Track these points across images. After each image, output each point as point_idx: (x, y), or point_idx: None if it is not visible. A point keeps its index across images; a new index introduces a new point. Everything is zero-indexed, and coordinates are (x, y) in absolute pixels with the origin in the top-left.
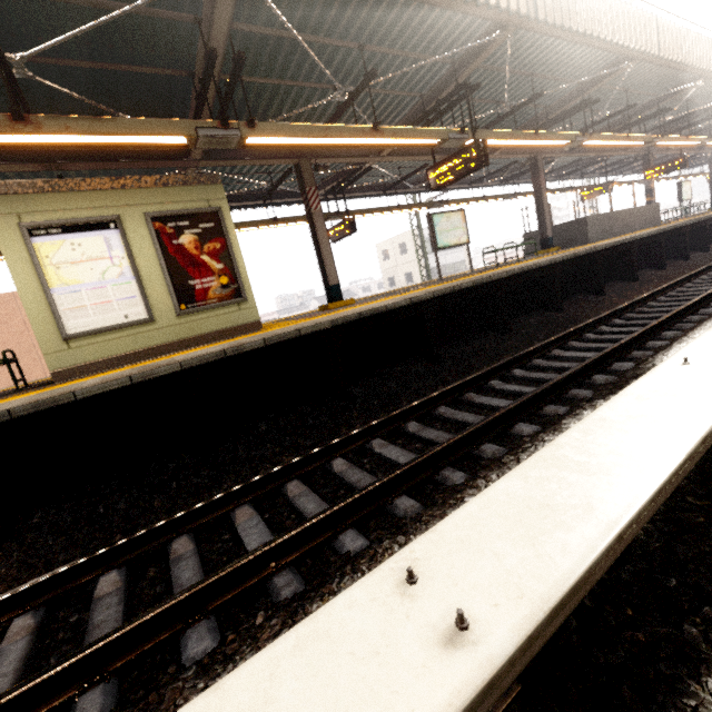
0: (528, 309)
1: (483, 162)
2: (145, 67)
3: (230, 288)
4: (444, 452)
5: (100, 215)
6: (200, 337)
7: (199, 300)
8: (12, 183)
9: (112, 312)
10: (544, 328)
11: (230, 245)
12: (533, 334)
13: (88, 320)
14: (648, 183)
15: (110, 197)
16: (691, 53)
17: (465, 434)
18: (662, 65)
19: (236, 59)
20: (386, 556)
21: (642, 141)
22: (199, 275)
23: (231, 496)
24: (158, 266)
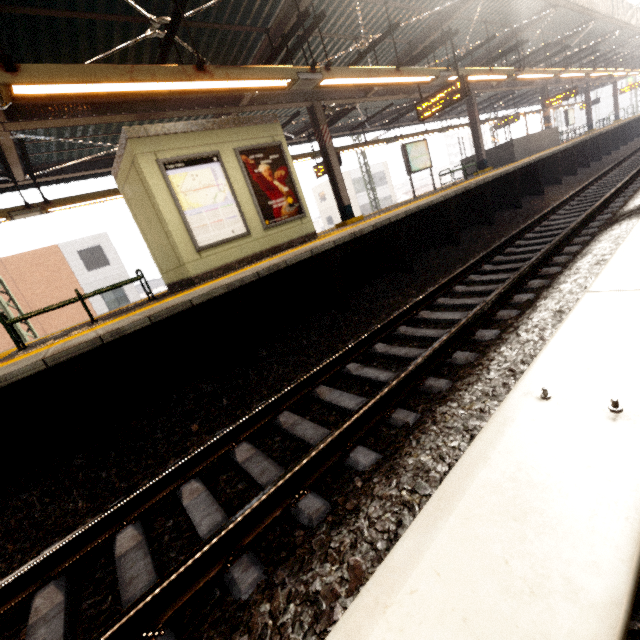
0: (497, 209)
1: (467, 93)
2: (239, 26)
3: (294, 207)
4: (535, 263)
5: (206, 151)
6: (280, 246)
7: (276, 217)
8: (147, 127)
9: (224, 228)
10: (517, 218)
11: (291, 172)
12: (512, 221)
13: (210, 236)
14: (545, 111)
15: (210, 136)
16: (592, 0)
17: (543, 253)
18: (573, 10)
19: (317, 17)
20: (560, 288)
21: (553, 74)
22: (274, 197)
23: (410, 309)
24: (247, 191)
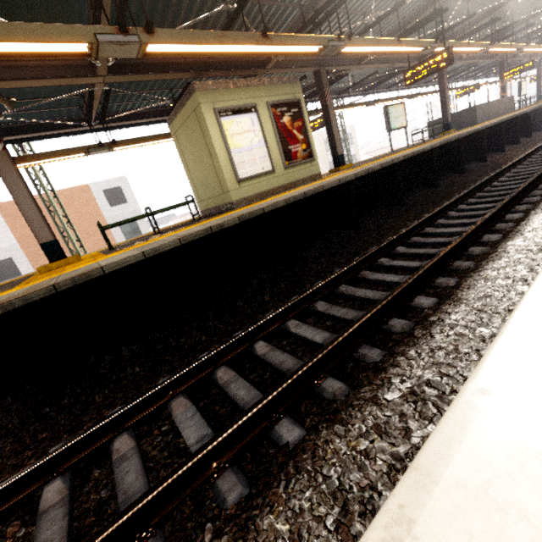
0: (465, 161)
1: (451, 62)
2: (282, 2)
3: (307, 152)
4: (518, 194)
5: (247, 103)
6: (295, 183)
7: (293, 159)
8: (208, 82)
9: (256, 165)
10: (484, 168)
11: (306, 123)
12: (480, 171)
13: (247, 170)
14: (502, 82)
15: (250, 91)
16: None
17: (524, 187)
18: None
19: None
20: None
21: (517, 48)
22: (293, 143)
23: (417, 226)
24: (274, 137)
